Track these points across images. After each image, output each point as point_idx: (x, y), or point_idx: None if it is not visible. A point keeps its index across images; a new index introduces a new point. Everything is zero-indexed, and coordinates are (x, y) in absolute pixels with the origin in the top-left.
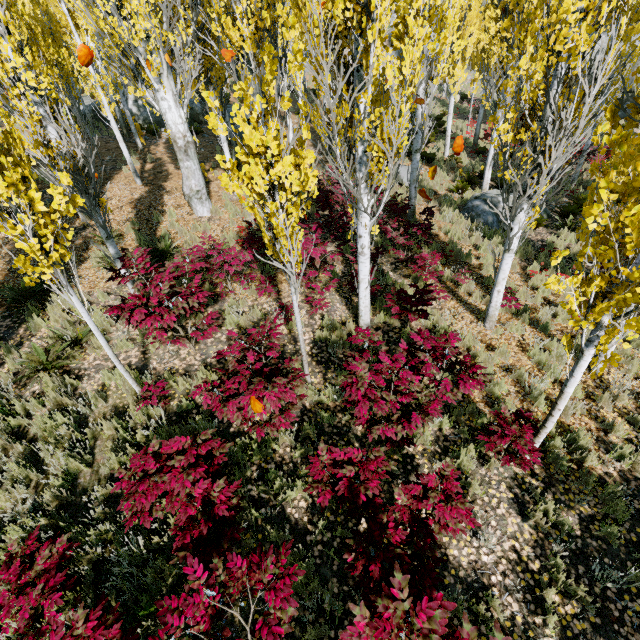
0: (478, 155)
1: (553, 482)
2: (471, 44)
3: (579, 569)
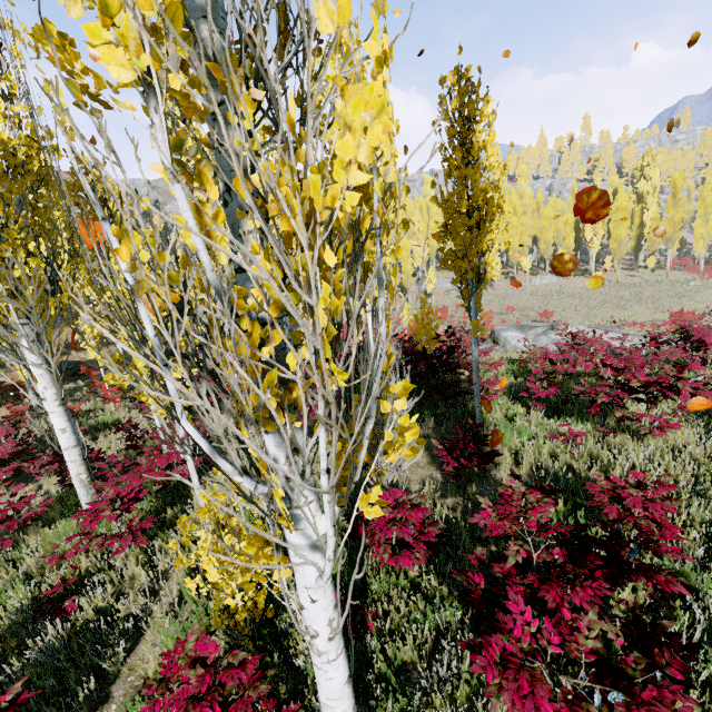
0: None
1: None
2: None
3: None
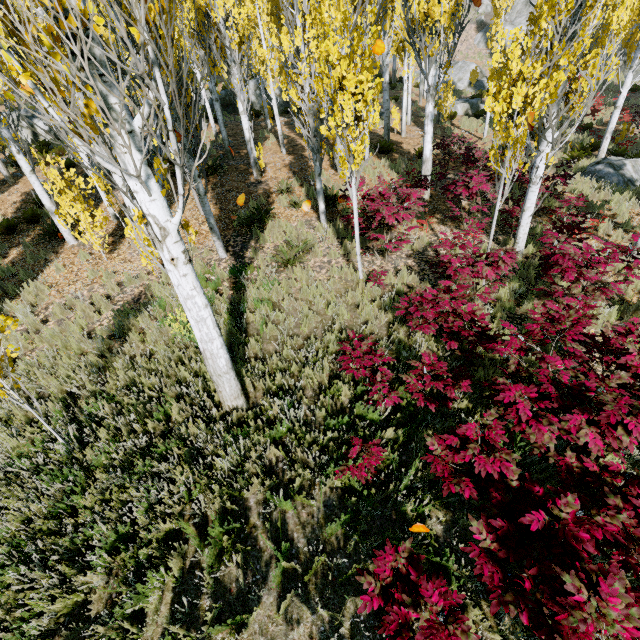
0: (583, 131)
1: None
2: None
3: None
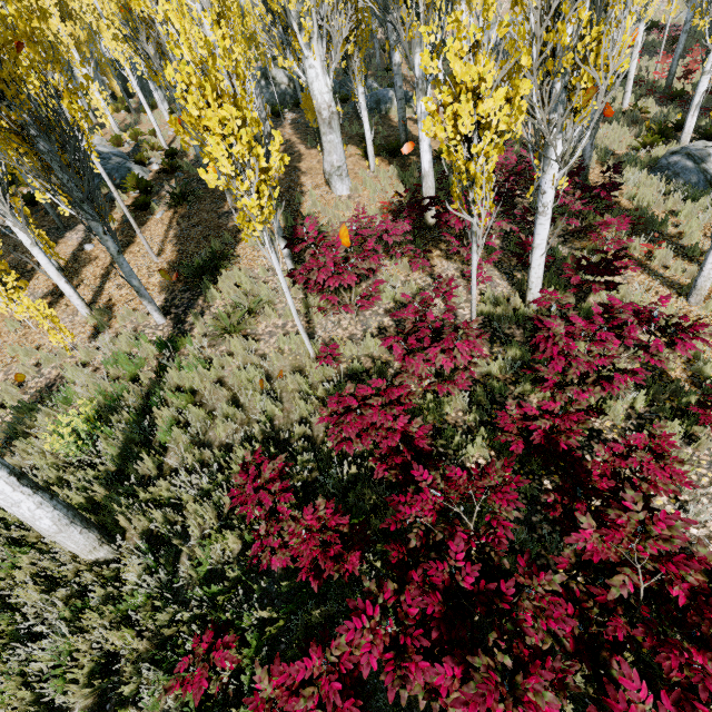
0: (672, 101)
1: None
2: None
3: None
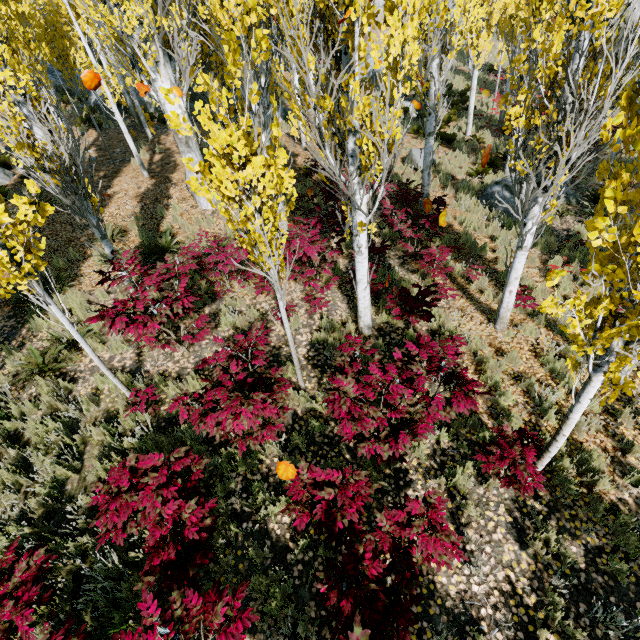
0: (504, 134)
1: (558, 507)
2: (497, 9)
3: (580, 607)
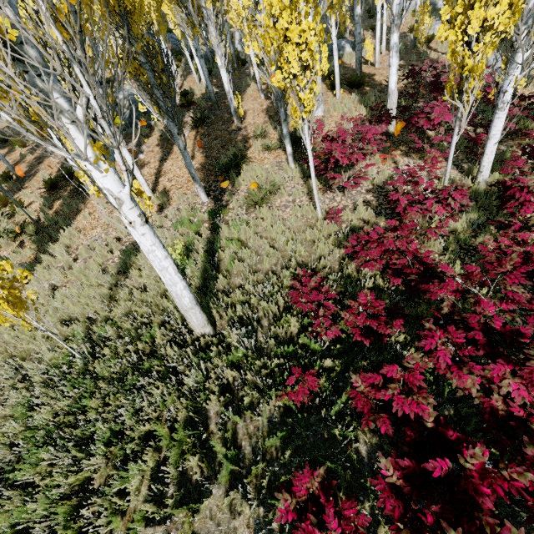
0: None
1: None
2: None
3: None
